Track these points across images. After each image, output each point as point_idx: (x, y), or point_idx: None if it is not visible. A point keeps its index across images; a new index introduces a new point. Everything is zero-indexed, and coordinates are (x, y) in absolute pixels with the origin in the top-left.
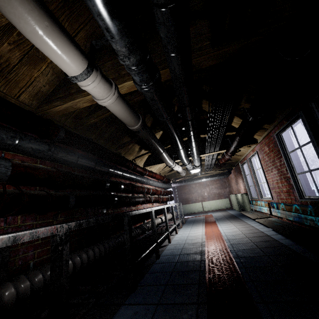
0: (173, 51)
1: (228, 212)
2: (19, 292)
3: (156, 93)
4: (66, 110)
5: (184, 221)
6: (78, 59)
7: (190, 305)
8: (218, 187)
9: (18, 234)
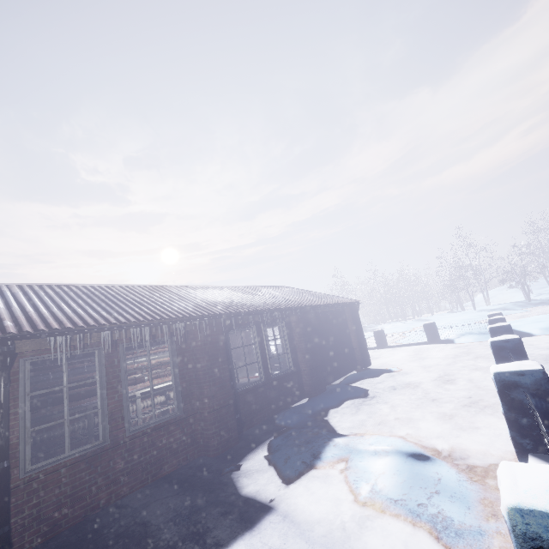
0: None
1: None
2: None
3: None
4: None
5: None
6: None
7: None
8: None
9: None
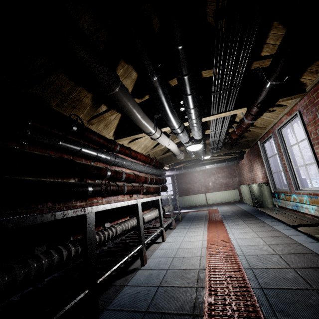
0: None
1: (237, 206)
2: None
3: None
4: None
5: (181, 218)
6: None
7: None
8: (225, 176)
9: None
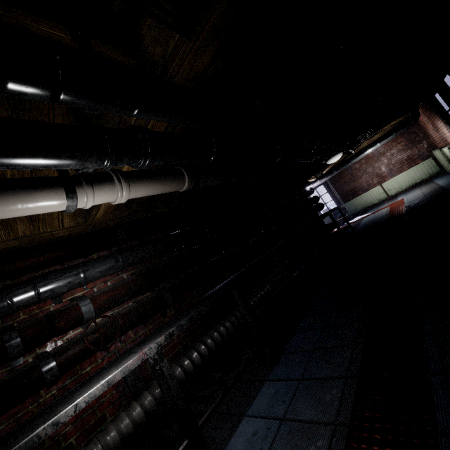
0: (127, 113)
1: (434, 183)
2: (157, 397)
3: (163, 156)
4: (107, 212)
5: (352, 229)
6: (52, 197)
7: (337, 380)
8: (403, 148)
9: (109, 377)
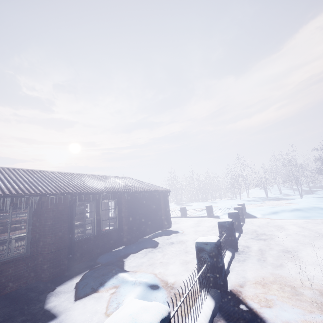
0: None
1: None
2: None
3: None
4: None
5: None
6: None
7: None
8: None
9: None
